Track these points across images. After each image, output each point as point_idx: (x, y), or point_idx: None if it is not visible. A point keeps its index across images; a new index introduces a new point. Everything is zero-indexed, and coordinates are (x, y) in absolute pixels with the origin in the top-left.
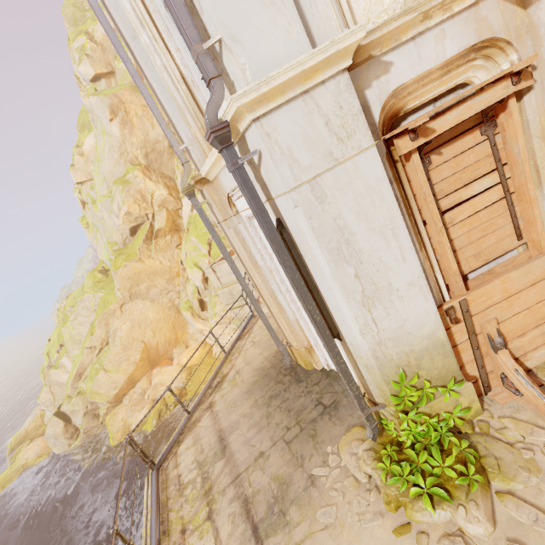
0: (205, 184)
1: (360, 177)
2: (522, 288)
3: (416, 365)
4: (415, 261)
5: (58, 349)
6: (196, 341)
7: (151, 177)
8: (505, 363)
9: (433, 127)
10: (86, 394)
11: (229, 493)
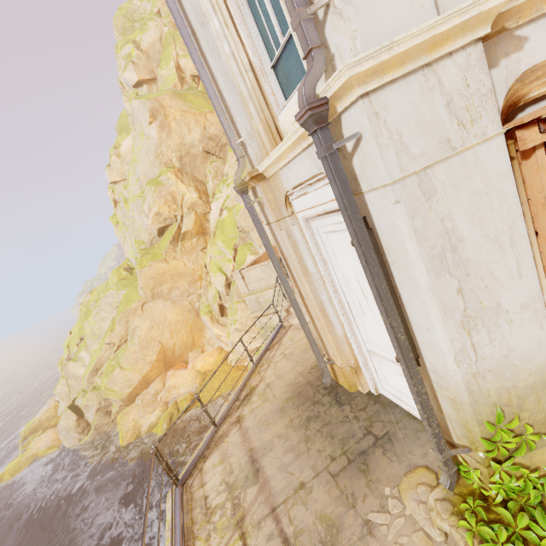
0: (261, 181)
1: (480, 171)
2: None
3: (518, 405)
4: (534, 277)
5: (78, 342)
6: (212, 347)
7: (183, 180)
8: None
9: None
10: (100, 390)
11: (265, 528)
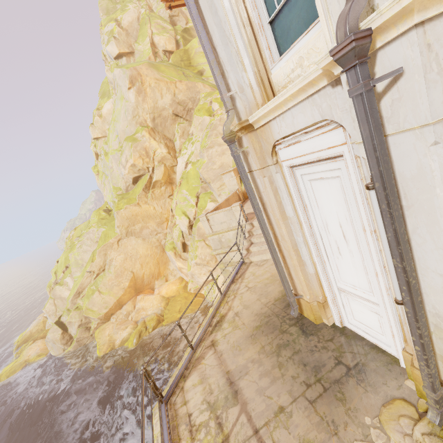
0: (249, 131)
1: None
2: None
3: None
4: None
5: (64, 270)
6: (174, 277)
7: (155, 137)
8: None
9: None
10: (82, 310)
11: None
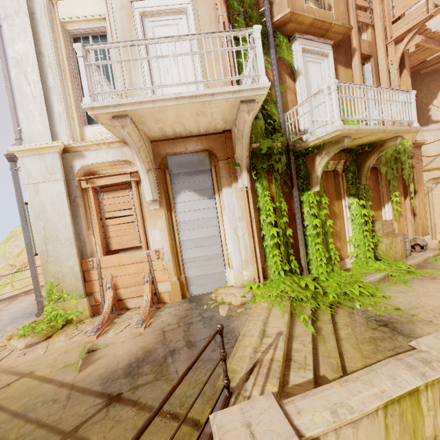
0: None
1: (55, 189)
2: (128, 263)
3: (62, 280)
4: (71, 230)
5: None
6: None
7: None
8: (107, 295)
9: (96, 182)
10: None
11: None
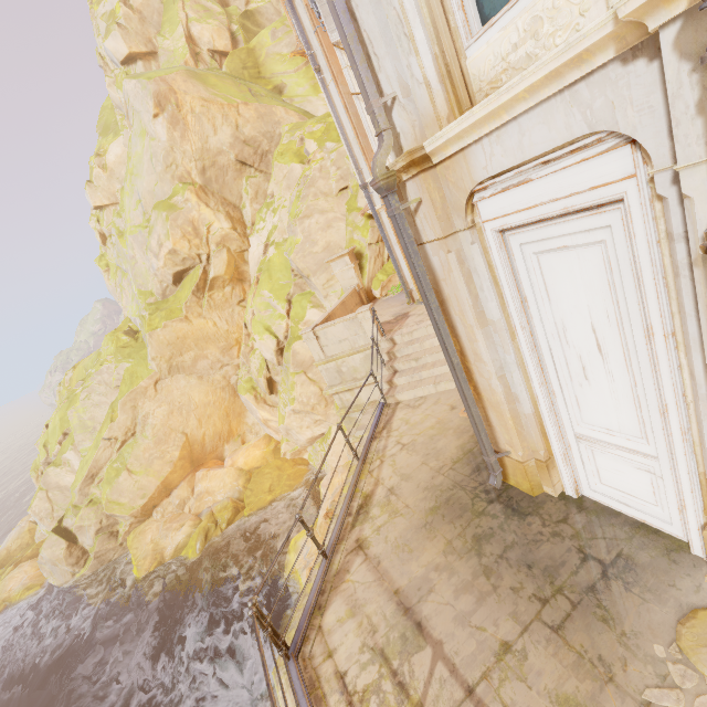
0: (423, 168)
1: None
2: None
3: None
4: None
5: (60, 439)
6: (256, 436)
7: (208, 202)
8: None
9: None
10: (100, 504)
11: None
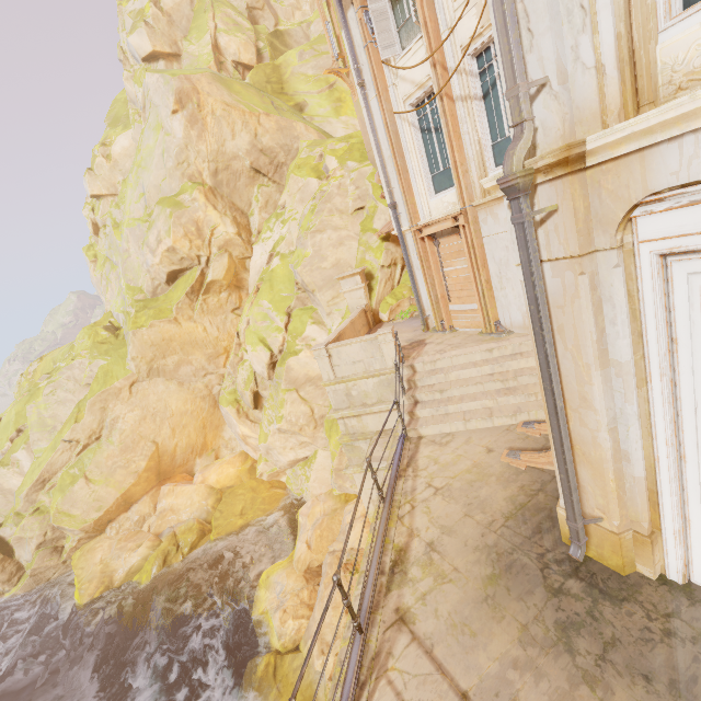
0: (574, 169)
1: None
2: None
3: None
4: None
5: (12, 436)
6: (231, 451)
7: (216, 205)
8: None
9: None
10: (48, 514)
11: None
